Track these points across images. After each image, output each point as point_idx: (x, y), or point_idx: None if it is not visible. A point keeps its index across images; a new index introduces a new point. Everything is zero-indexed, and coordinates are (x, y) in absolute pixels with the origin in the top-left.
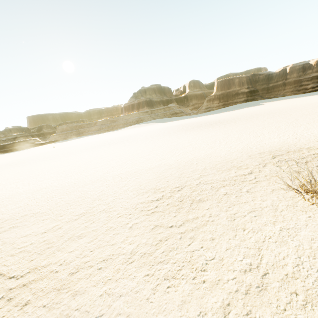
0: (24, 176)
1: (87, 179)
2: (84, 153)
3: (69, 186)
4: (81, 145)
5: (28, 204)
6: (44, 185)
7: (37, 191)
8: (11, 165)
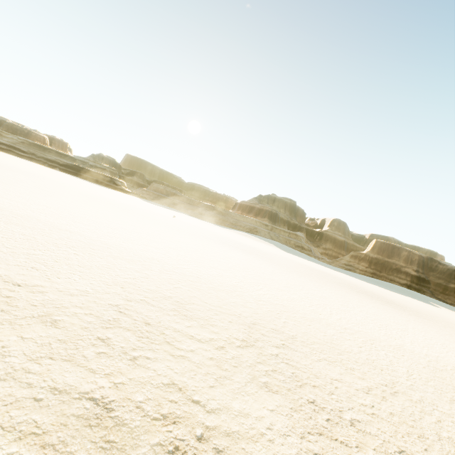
0: (169, 241)
1: (297, 308)
2: (217, 245)
3: (279, 305)
4: (192, 226)
5: (251, 307)
6: (231, 280)
7: (233, 286)
8: (120, 207)
